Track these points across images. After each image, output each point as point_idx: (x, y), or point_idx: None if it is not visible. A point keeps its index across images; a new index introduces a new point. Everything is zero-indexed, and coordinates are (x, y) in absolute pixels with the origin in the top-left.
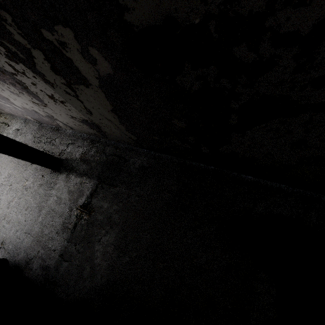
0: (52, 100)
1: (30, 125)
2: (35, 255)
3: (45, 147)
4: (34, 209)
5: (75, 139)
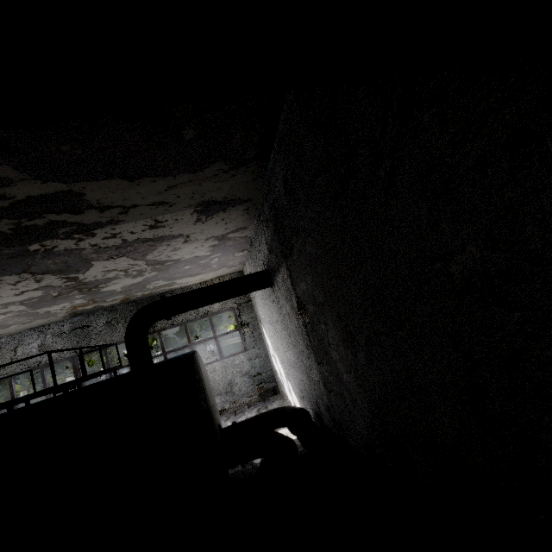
0: (163, 228)
1: (248, 259)
2: (316, 395)
3: (259, 269)
4: (289, 341)
5: (257, 235)
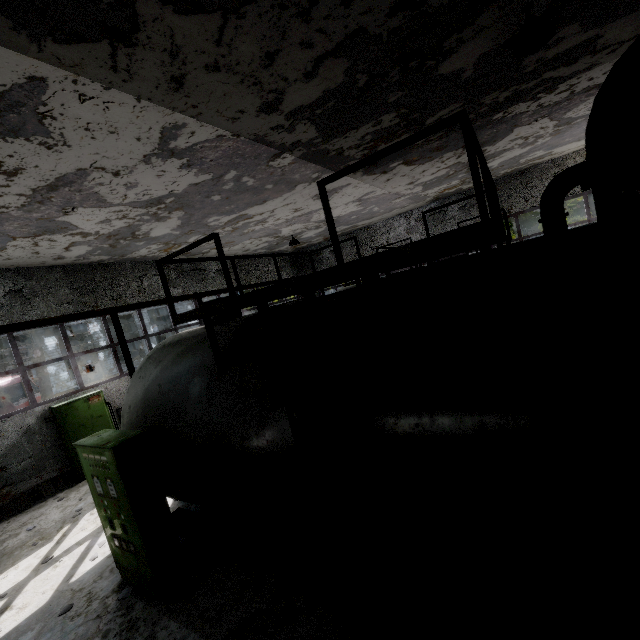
0: None
1: None
2: None
3: None
4: None
5: None
